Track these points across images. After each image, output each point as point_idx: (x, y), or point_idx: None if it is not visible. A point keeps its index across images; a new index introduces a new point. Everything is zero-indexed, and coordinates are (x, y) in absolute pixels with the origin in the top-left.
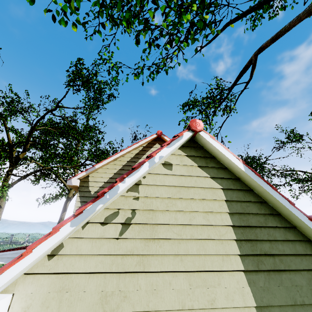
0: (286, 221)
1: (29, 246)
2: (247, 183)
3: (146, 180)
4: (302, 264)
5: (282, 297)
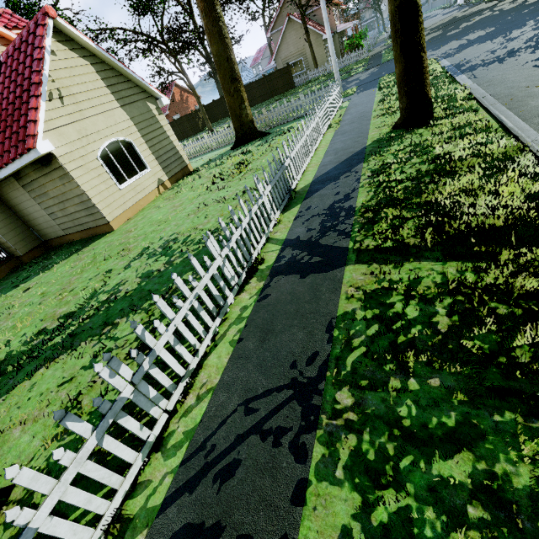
0: (126, 78)
1: (32, 119)
2: (100, 57)
3: (49, 67)
4: (139, 98)
5: (137, 113)
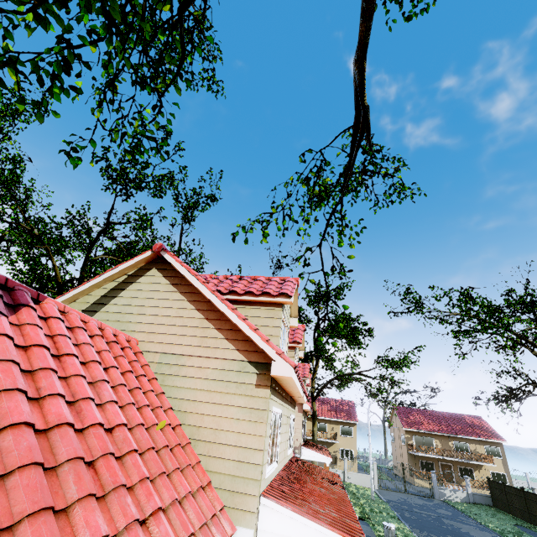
0: None
1: None
2: None
3: None
4: None
5: None
